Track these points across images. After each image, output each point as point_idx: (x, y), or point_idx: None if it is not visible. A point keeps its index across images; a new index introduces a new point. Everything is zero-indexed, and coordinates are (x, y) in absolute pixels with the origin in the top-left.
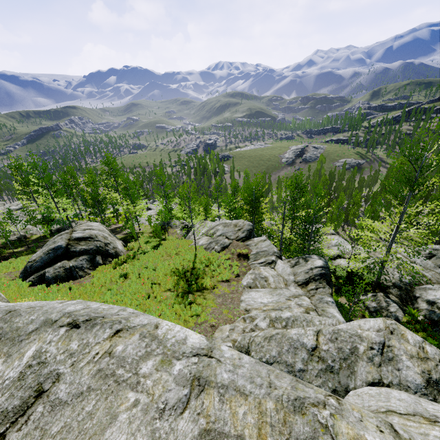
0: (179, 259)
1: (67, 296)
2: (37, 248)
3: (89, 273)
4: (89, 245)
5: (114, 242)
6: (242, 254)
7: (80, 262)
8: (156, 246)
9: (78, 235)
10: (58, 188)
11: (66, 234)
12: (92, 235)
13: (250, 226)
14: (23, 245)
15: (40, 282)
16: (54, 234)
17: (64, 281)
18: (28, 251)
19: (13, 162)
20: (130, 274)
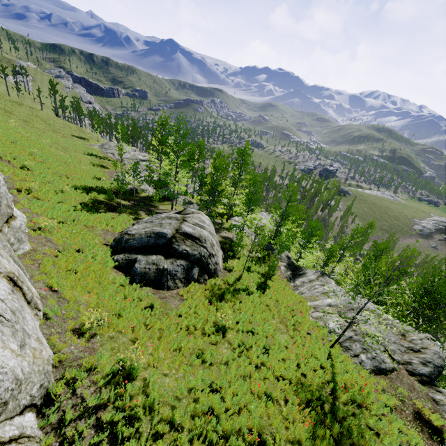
0: (304, 349)
1: (145, 327)
2: (140, 209)
3: (178, 287)
4: (194, 249)
5: (218, 254)
6: (426, 418)
7: (175, 267)
8: (261, 286)
9: (188, 229)
10: (186, 158)
11: (176, 221)
12: (201, 237)
13: (441, 360)
14: (131, 199)
15: (126, 268)
16: (159, 200)
17: (149, 284)
18: (132, 210)
19: (162, 118)
20: (229, 332)
